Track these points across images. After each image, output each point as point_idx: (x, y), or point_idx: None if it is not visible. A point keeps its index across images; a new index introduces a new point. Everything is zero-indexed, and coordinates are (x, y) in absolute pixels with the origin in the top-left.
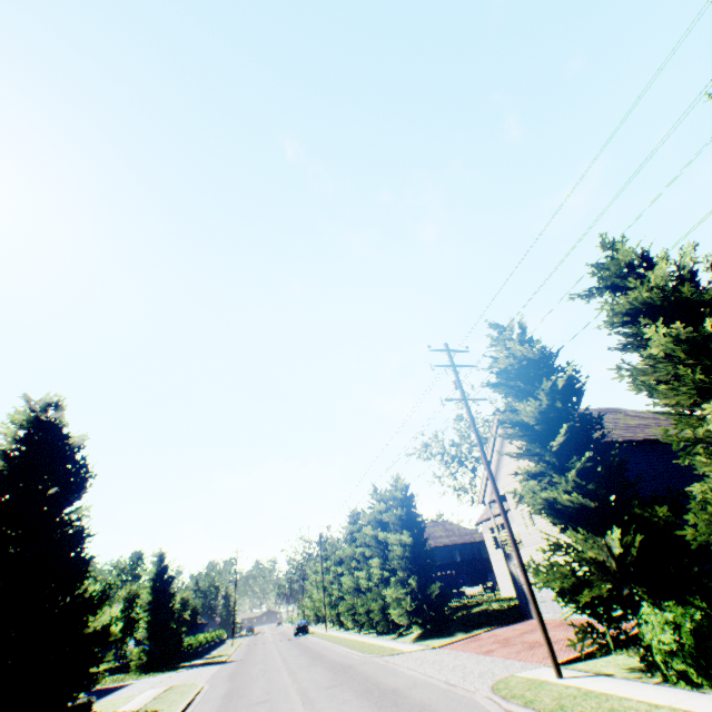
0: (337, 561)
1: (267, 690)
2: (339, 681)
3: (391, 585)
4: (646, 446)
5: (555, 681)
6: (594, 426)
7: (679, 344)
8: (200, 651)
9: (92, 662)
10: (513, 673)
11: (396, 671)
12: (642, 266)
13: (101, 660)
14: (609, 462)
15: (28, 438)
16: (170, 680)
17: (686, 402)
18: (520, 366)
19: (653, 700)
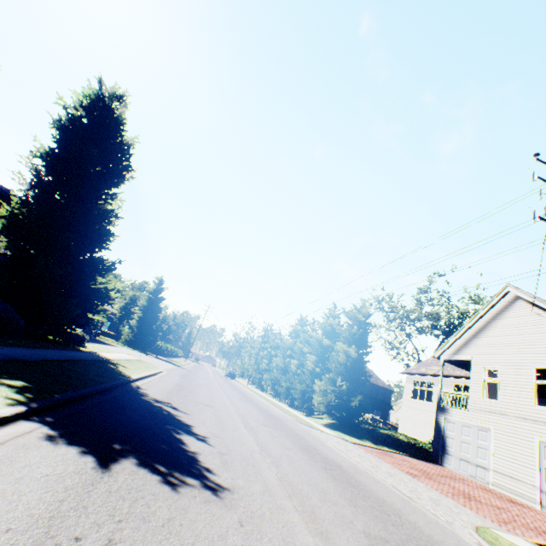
0: (274, 346)
1: (210, 398)
2: (273, 425)
3: (323, 379)
4: None
5: None
6: None
7: None
8: (165, 353)
9: (91, 310)
10: (487, 526)
11: (325, 444)
12: None
13: (97, 311)
14: None
15: (91, 109)
16: (142, 357)
17: None
18: None
19: None
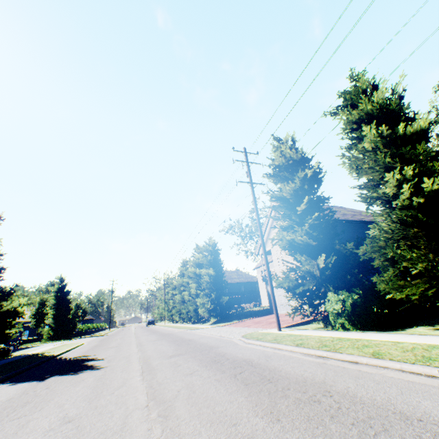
0: (173, 288)
1: (119, 343)
2: (162, 338)
3: (200, 296)
4: (352, 224)
5: (277, 332)
6: (324, 201)
7: (381, 139)
8: (88, 332)
9: (6, 327)
10: (256, 331)
11: (195, 334)
12: (372, 92)
13: (12, 326)
14: (327, 220)
15: None
16: (66, 342)
17: (377, 177)
18: (287, 164)
19: (323, 335)
